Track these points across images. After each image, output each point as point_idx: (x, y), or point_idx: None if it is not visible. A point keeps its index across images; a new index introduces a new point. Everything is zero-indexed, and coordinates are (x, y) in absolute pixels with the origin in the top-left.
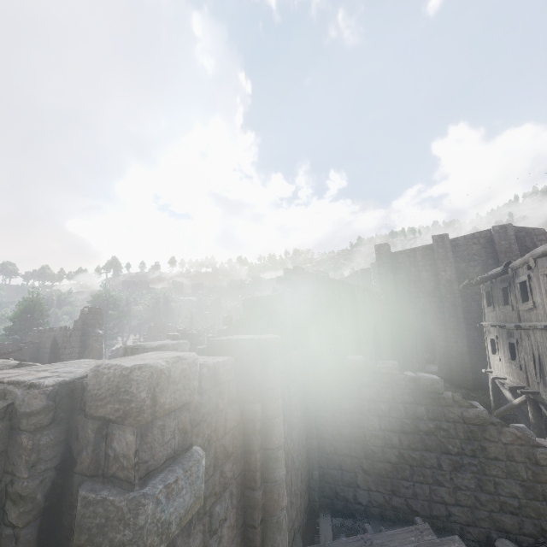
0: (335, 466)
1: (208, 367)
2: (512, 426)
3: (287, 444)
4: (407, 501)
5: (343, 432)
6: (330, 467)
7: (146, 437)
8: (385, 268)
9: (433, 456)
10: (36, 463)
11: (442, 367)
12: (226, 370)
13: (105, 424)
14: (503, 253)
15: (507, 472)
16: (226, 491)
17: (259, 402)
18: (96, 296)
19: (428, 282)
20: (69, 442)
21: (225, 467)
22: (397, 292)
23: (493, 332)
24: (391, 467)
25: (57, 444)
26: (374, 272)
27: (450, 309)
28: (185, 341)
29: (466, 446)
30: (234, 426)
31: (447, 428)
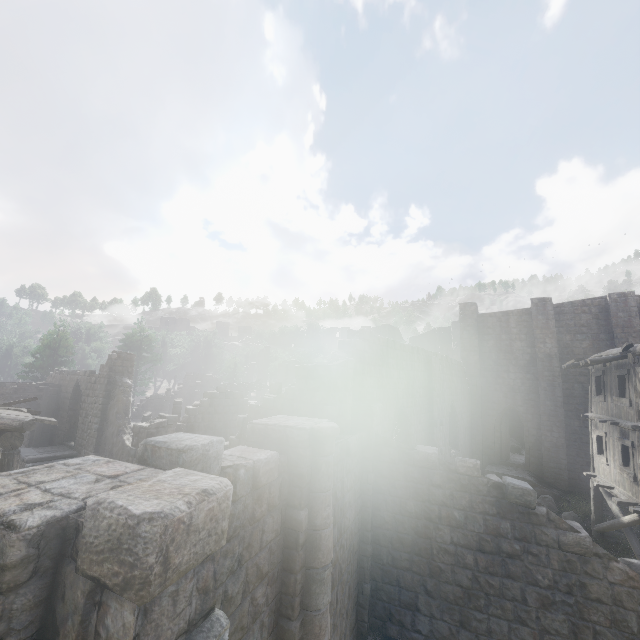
0: (391, 580)
1: (246, 467)
2: (622, 560)
3: (335, 552)
4: (478, 637)
5: (404, 540)
6: (385, 582)
7: (151, 612)
8: (470, 333)
9: (517, 586)
10: (4, 636)
11: (531, 459)
12: (269, 470)
13: (99, 588)
14: (620, 327)
15: (611, 619)
16: (256, 622)
17: (305, 507)
18: (129, 334)
19: (522, 354)
20: (53, 600)
21: (256, 593)
22: (482, 363)
23: (601, 427)
24: (461, 591)
25: (36, 605)
26: (455, 332)
27: (547, 390)
28: (219, 439)
29: (560, 579)
30: (272, 539)
31: (537, 553)
